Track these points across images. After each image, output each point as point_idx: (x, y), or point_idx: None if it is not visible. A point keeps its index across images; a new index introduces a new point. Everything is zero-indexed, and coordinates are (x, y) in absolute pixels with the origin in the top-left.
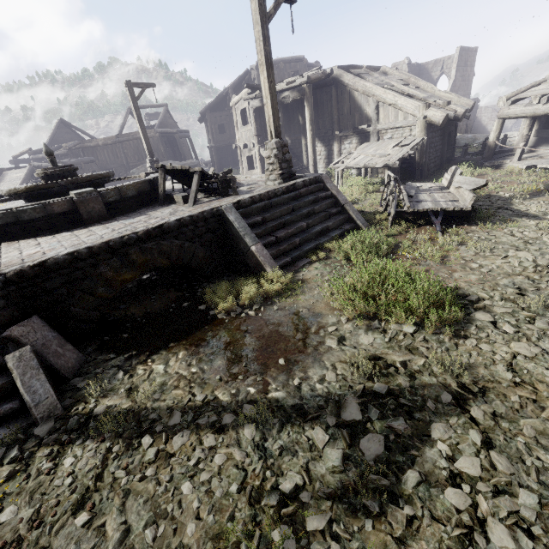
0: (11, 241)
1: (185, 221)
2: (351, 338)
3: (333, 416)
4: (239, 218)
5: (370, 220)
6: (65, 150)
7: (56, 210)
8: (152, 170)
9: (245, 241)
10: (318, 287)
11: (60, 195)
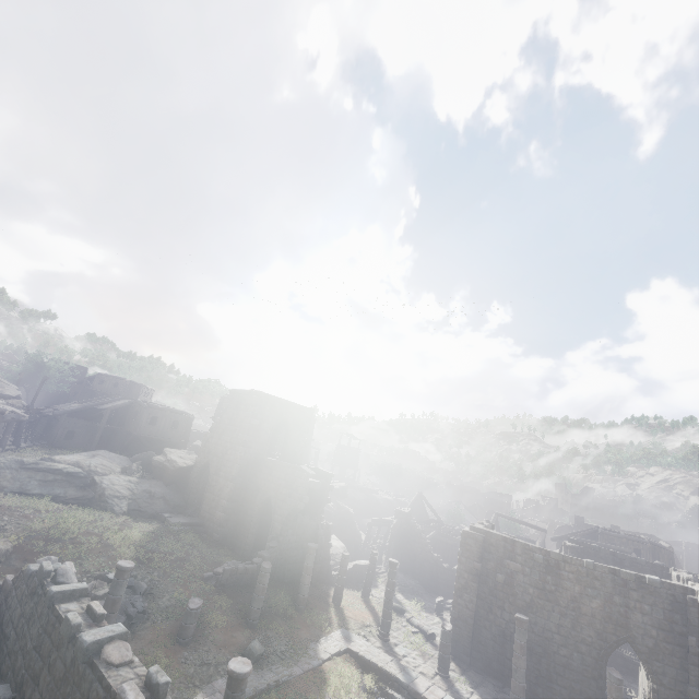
0: None
1: None
2: None
3: None
4: None
5: None
6: None
7: None
8: None
9: None
10: None
11: None
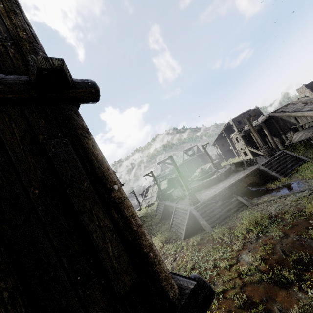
0: (208, 188)
1: (252, 172)
2: (310, 182)
3: (308, 190)
4: (264, 168)
5: (310, 158)
6: (168, 172)
7: (216, 179)
8: (214, 167)
9: (269, 173)
10: (297, 177)
11: (209, 177)
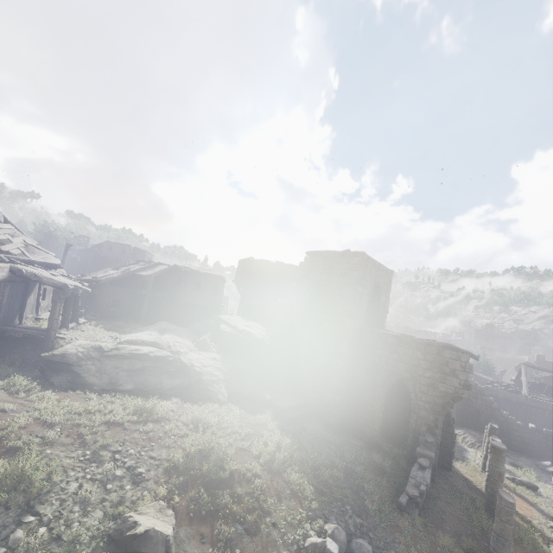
0: None
1: None
2: None
3: None
4: None
5: None
6: None
7: None
8: None
9: None
10: None
11: None
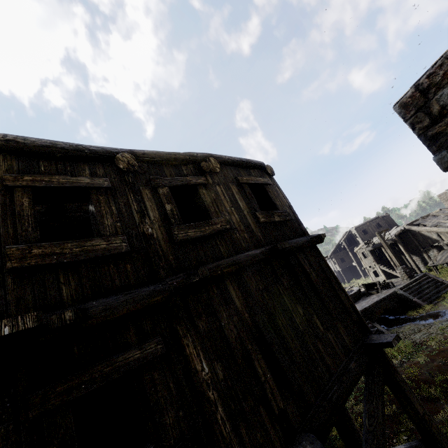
0: None
1: (388, 296)
2: None
3: None
4: (403, 292)
5: None
6: None
7: None
8: None
9: (409, 298)
10: (444, 306)
11: None
